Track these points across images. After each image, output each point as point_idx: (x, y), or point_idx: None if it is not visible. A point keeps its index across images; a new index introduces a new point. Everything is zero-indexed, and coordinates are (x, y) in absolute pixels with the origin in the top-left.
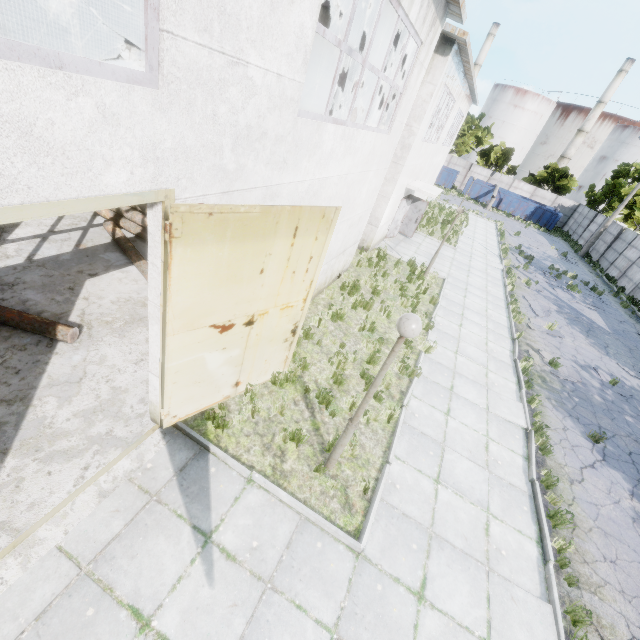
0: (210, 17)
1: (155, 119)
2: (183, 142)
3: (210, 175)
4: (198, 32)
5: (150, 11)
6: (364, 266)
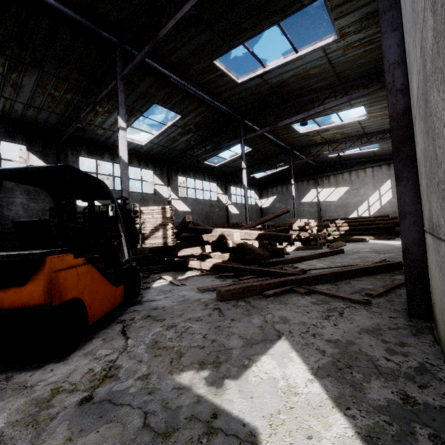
0: None
1: None
2: None
3: None
4: None
5: None
6: None
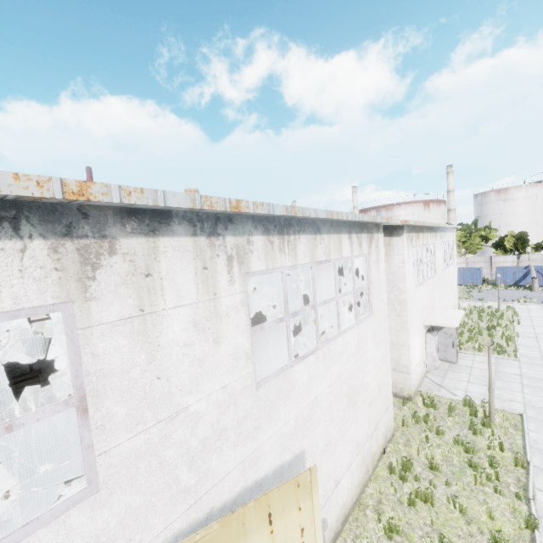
0: (141, 413)
1: (95, 517)
2: (130, 508)
3: (169, 506)
4: (131, 430)
5: (85, 451)
6: (411, 424)
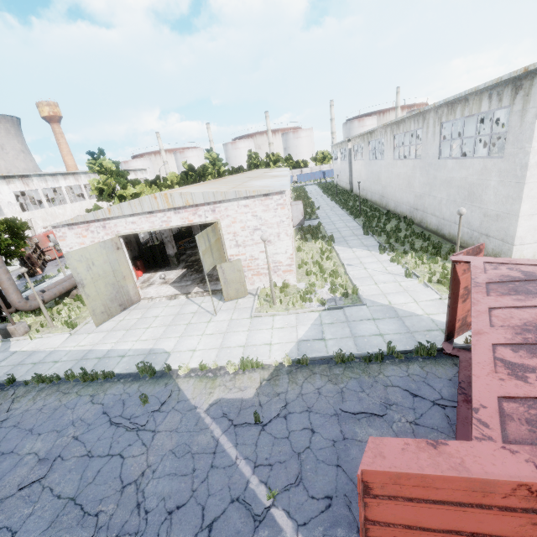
0: None
1: None
2: None
3: None
4: None
5: None
6: None
